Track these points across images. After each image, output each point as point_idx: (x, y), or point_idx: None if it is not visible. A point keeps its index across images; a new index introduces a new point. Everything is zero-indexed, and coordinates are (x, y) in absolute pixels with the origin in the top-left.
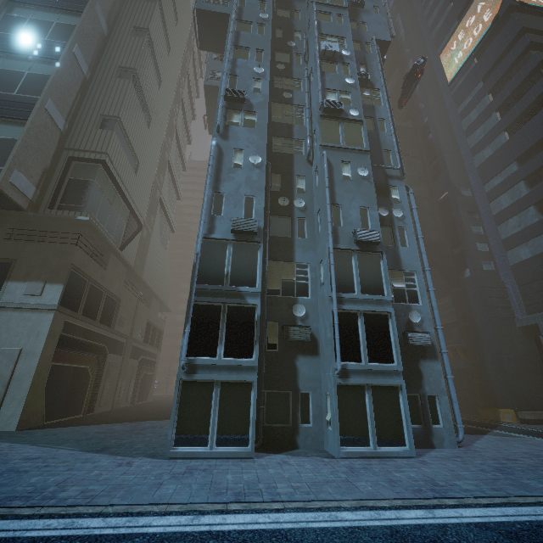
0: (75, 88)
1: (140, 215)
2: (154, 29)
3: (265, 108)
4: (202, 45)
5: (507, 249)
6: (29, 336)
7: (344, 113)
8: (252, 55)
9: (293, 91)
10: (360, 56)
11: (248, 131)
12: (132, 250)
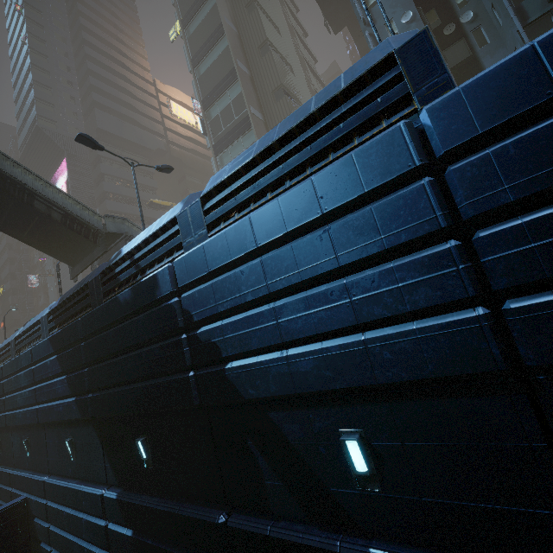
0: (251, 89)
1: None
2: None
3: None
4: None
5: None
6: None
7: None
8: None
9: None
10: None
11: (387, 0)
12: None
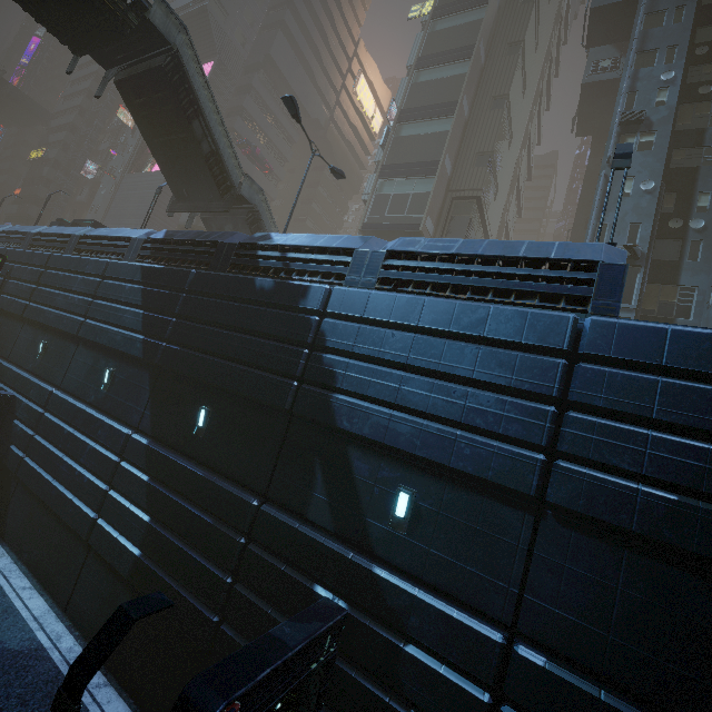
0: (459, 135)
1: None
2: (528, 34)
3: (669, 123)
4: (589, 43)
5: None
6: None
7: None
8: (660, 58)
9: None
10: None
11: (642, 156)
12: None
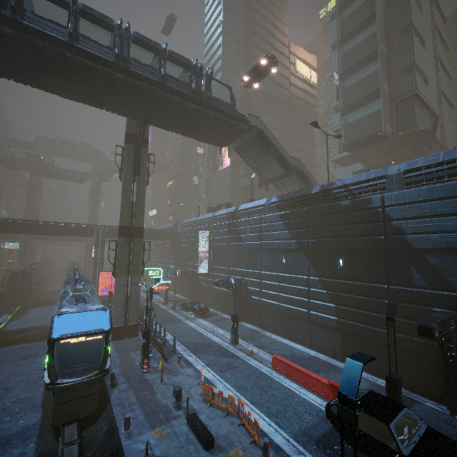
0: (385, 66)
1: (435, 111)
2: None
3: None
4: None
5: None
6: None
7: None
8: None
9: None
10: None
11: None
12: (437, 135)
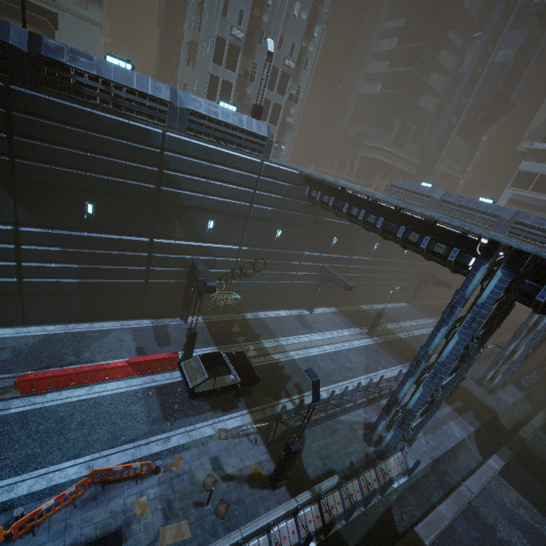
0: None
1: None
2: None
3: None
4: None
5: (364, 81)
6: (88, 43)
7: None
8: None
9: None
10: None
11: None
12: None
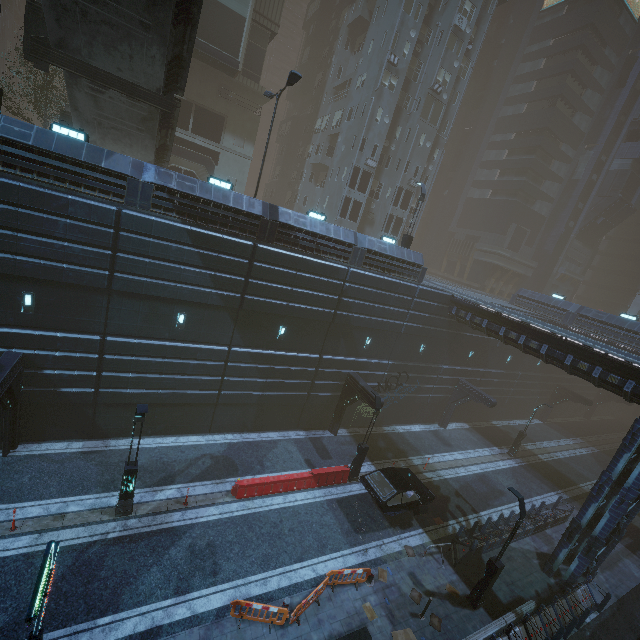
0: None
1: None
2: None
3: (404, 75)
4: None
5: (473, 187)
6: (239, 173)
7: (440, 94)
8: (414, 11)
9: (424, 44)
10: (479, 15)
11: (389, 95)
12: None
